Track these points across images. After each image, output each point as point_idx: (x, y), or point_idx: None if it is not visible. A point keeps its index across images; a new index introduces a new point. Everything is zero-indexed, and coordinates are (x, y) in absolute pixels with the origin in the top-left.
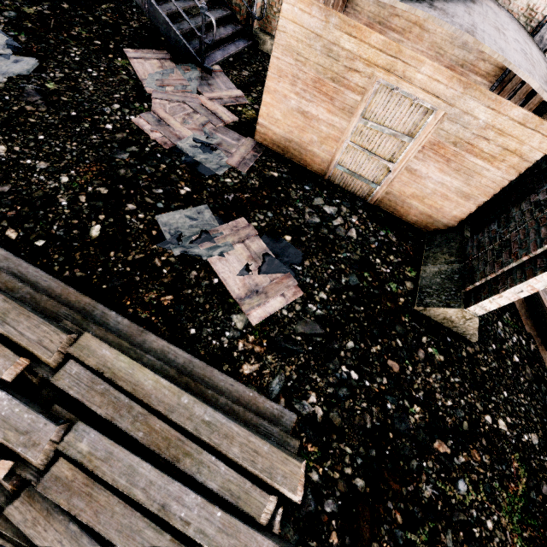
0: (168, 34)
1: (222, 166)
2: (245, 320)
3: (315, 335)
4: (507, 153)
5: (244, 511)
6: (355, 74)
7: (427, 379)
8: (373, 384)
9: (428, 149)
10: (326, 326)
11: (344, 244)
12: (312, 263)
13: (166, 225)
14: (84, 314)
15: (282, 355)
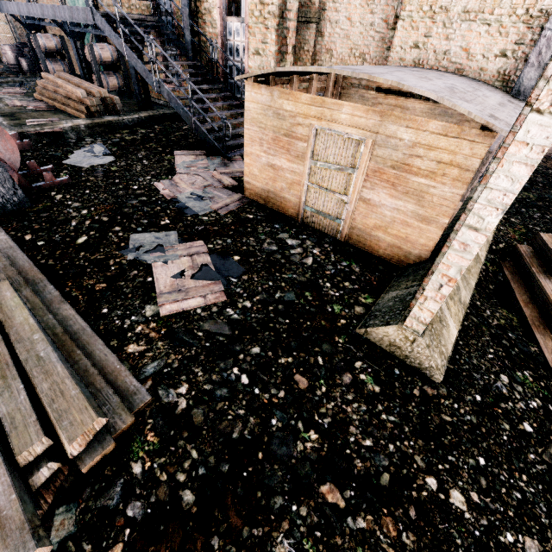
0: (205, 140)
1: (206, 209)
2: (157, 310)
3: (220, 334)
4: (444, 166)
5: (10, 442)
6: (299, 127)
7: (344, 406)
8: (264, 393)
9: (372, 177)
10: (236, 329)
11: (293, 268)
12: (250, 278)
13: (135, 240)
14: (31, 284)
15: (174, 344)
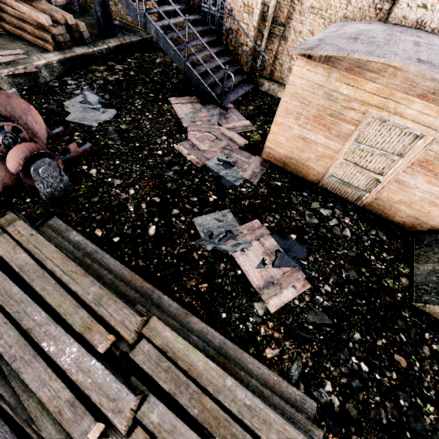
0: (199, 86)
1: (238, 178)
2: (264, 307)
3: (325, 325)
4: None
5: None
6: (351, 111)
7: (436, 377)
8: (383, 377)
9: (417, 166)
10: (334, 317)
11: (340, 242)
12: (315, 259)
13: (200, 225)
14: (146, 297)
15: (297, 342)
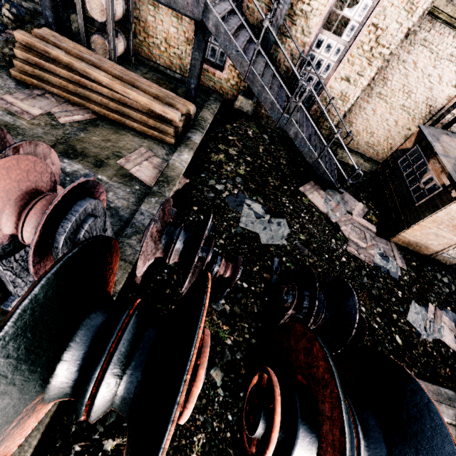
0: (322, 175)
1: (396, 268)
2: None
3: None
4: None
5: None
6: None
7: None
8: None
9: None
10: None
11: None
12: None
13: (413, 322)
14: (441, 396)
15: None
